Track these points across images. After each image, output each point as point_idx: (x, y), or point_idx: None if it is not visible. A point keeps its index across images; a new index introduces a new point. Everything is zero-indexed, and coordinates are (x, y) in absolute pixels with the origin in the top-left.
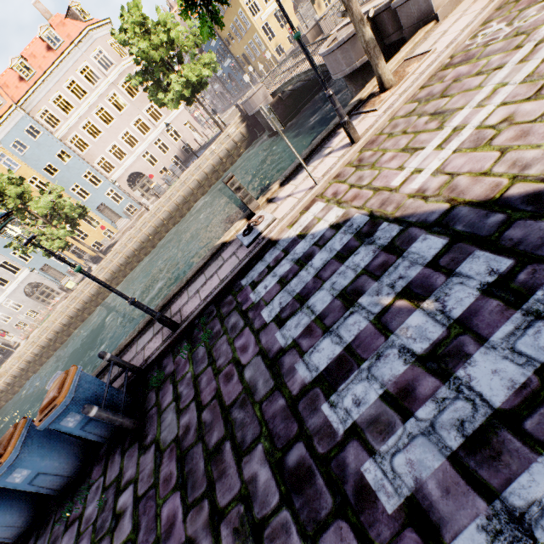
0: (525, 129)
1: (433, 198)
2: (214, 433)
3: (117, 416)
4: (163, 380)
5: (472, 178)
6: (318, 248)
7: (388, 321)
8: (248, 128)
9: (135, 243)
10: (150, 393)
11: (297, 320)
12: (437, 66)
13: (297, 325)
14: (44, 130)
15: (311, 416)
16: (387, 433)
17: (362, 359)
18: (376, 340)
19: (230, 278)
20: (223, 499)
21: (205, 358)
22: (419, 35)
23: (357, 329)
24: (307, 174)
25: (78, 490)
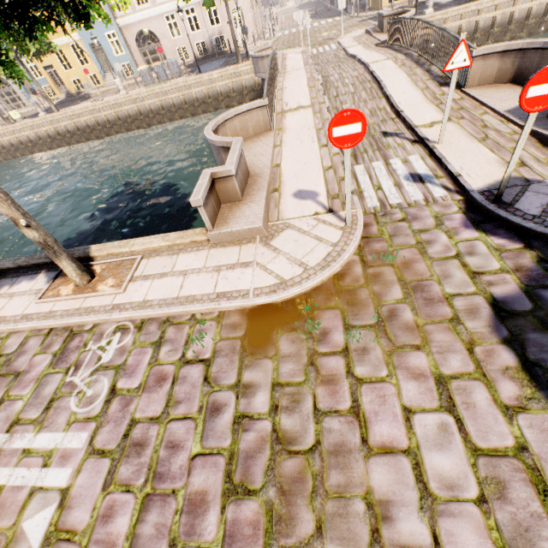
0: None
1: None
2: None
3: None
4: None
5: None
6: None
7: None
8: None
9: (90, 119)
10: None
11: None
12: (79, 322)
13: None
14: None
15: None
16: None
17: None
18: None
19: None
20: None
21: None
22: (187, 237)
23: None
24: None
25: None
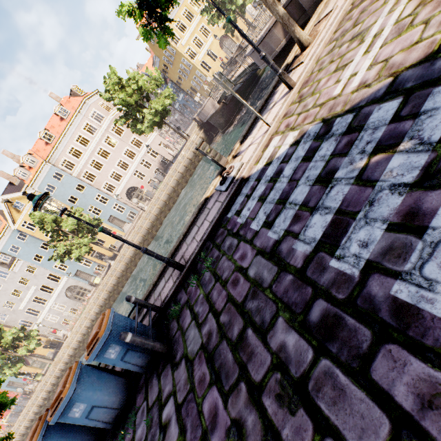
0: None
1: (375, 81)
2: (234, 327)
3: (149, 340)
4: (180, 309)
5: (405, 51)
6: (285, 163)
7: (369, 176)
8: (205, 133)
9: (139, 238)
10: (172, 323)
11: (284, 216)
12: (342, 14)
13: (285, 219)
14: (65, 173)
15: (322, 275)
16: (406, 253)
17: (355, 213)
18: (364, 193)
19: (218, 216)
20: (258, 375)
21: (211, 279)
22: (320, 7)
23: (341, 195)
24: (260, 126)
25: (127, 420)
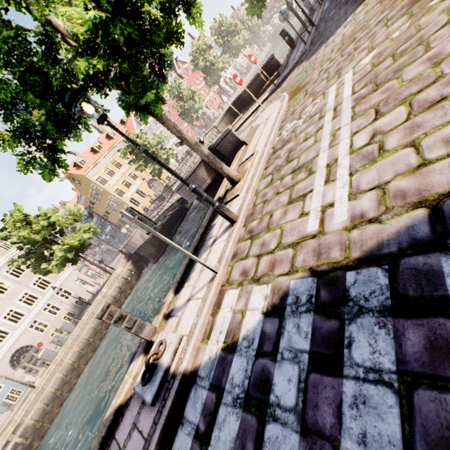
0: (408, 126)
1: (387, 214)
2: None
3: None
4: None
5: (410, 175)
6: (269, 359)
7: None
8: (134, 264)
9: (14, 445)
10: None
11: None
12: (267, 155)
13: None
14: None
15: None
16: None
17: None
18: None
19: None
20: None
21: None
22: (239, 153)
23: None
24: (200, 269)
25: None
